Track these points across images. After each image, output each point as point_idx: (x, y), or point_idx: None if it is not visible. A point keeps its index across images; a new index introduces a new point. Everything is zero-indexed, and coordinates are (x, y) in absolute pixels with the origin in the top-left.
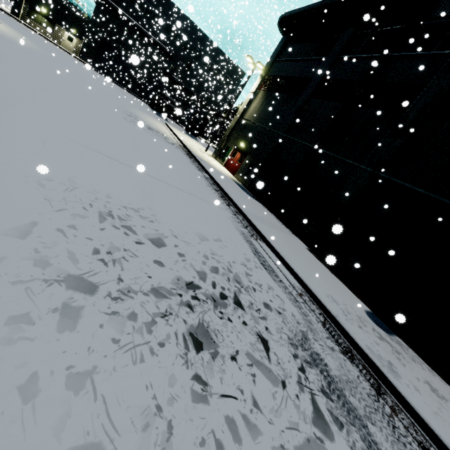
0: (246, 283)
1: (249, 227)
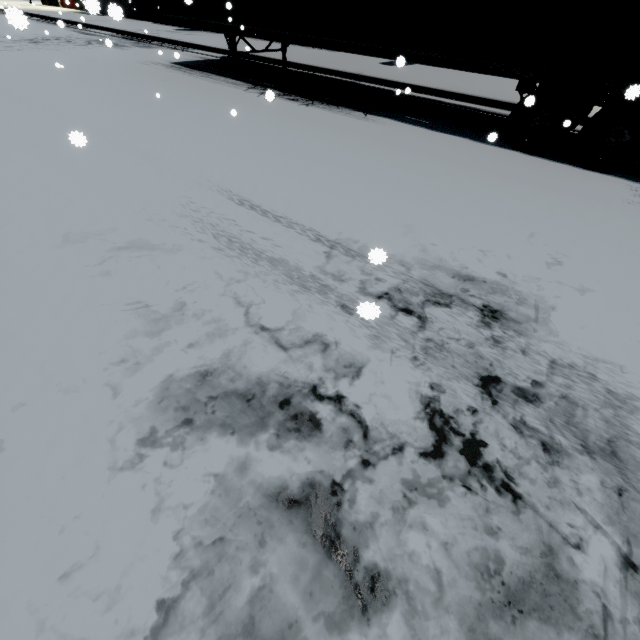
0: (66, 37)
1: (82, 27)
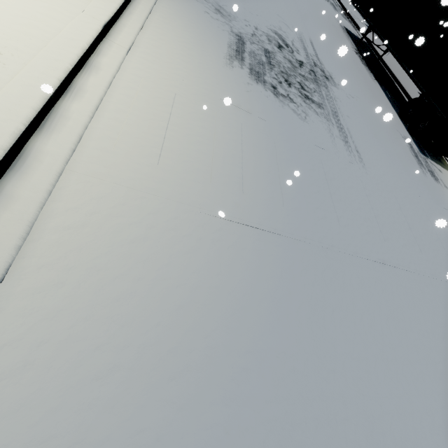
0: None
1: None
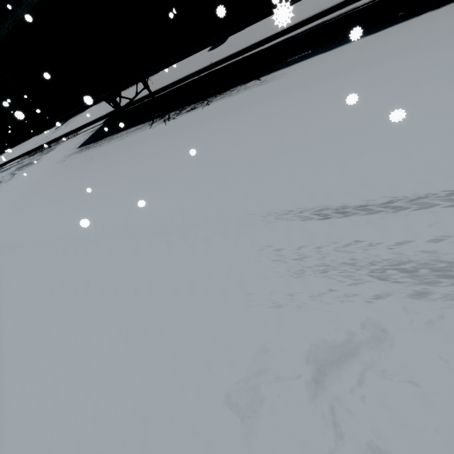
0: None
1: None
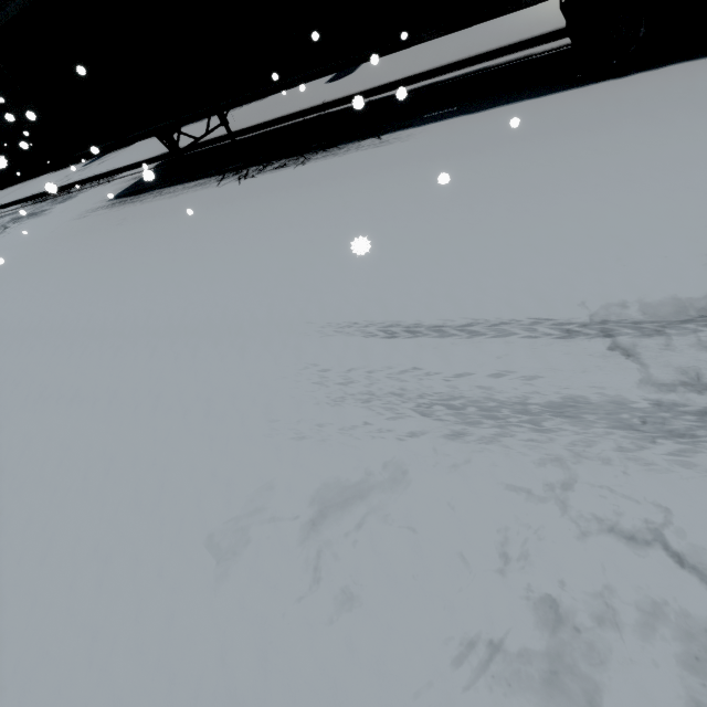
0: None
1: None
